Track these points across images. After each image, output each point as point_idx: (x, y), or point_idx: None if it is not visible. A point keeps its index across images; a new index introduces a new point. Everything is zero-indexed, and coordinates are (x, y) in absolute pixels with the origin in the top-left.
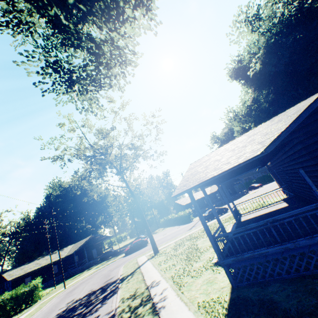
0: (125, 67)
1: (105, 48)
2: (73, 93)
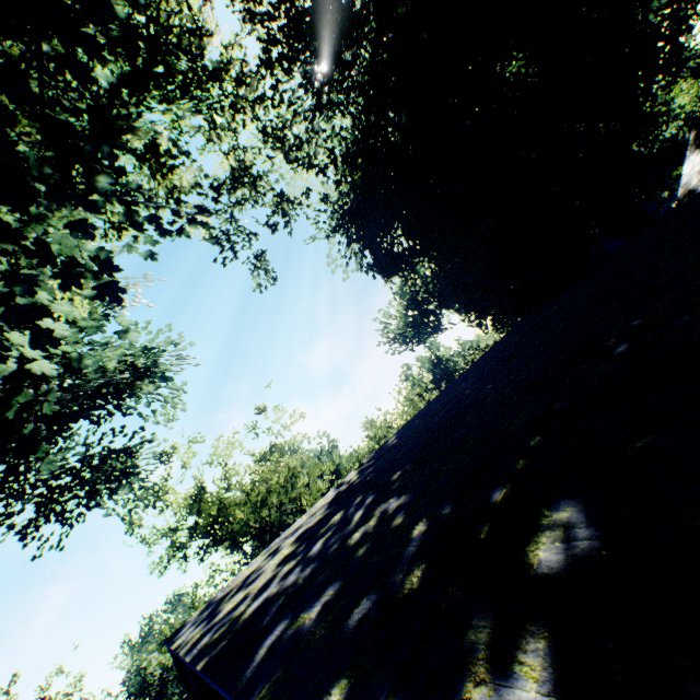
0: (153, 382)
1: (108, 369)
2: (106, 492)
